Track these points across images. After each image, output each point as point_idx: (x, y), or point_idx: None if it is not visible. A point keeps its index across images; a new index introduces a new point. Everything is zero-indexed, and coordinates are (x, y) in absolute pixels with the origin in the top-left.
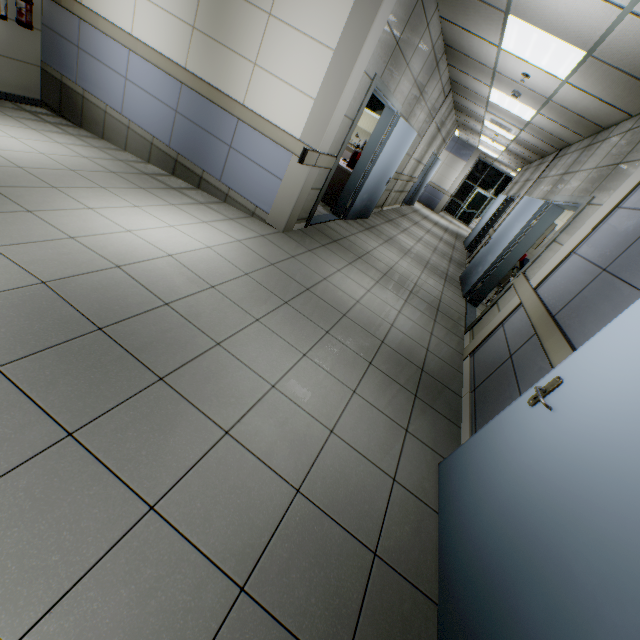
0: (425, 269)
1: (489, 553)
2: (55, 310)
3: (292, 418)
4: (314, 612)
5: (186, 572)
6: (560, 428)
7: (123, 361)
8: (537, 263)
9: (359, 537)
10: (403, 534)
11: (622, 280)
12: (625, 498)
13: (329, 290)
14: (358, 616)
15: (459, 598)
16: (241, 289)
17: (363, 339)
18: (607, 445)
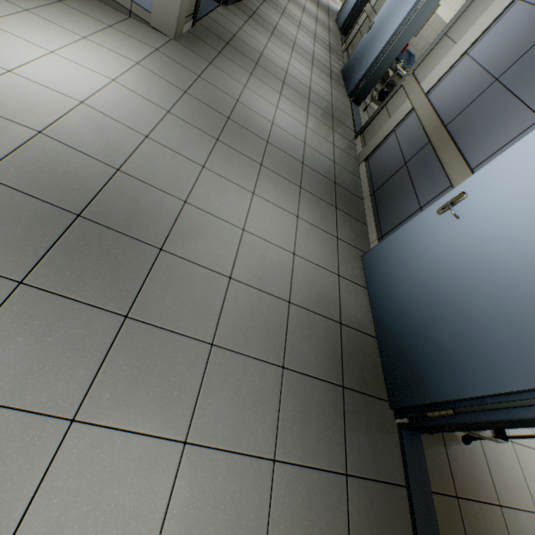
0: (313, 67)
1: (411, 309)
2: (20, 206)
3: (266, 252)
4: (321, 364)
5: (251, 371)
6: (463, 231)
7: (121, 243)
8: (427, 62)
9: (330, 317)
10: (351, 307)
11: (513, 94)
12: (508, 275)
13: (246, 115)
14: (341, 357)
15: (391, 334)
16: (173, 133)
17: (289, 165)
18: (499, 243)
